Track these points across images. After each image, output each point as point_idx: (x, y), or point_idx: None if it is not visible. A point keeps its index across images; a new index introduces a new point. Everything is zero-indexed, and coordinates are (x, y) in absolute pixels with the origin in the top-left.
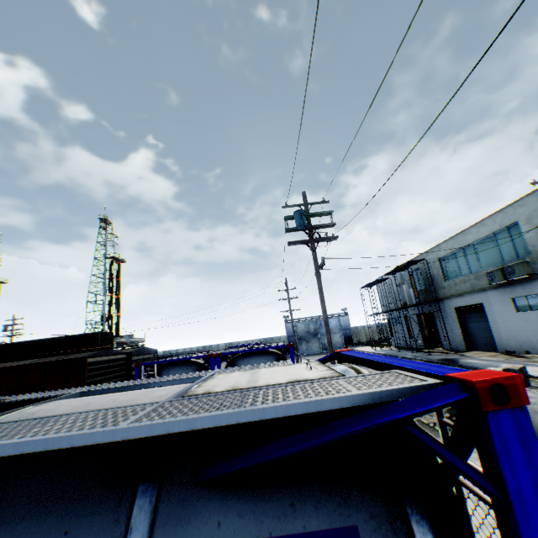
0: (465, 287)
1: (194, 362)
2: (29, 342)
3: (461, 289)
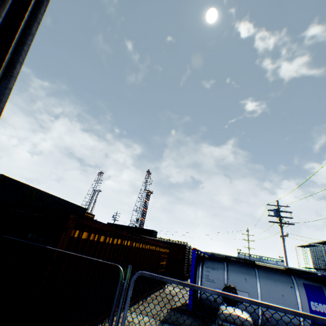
0: None
1: None
2: (126, 226)
3: None
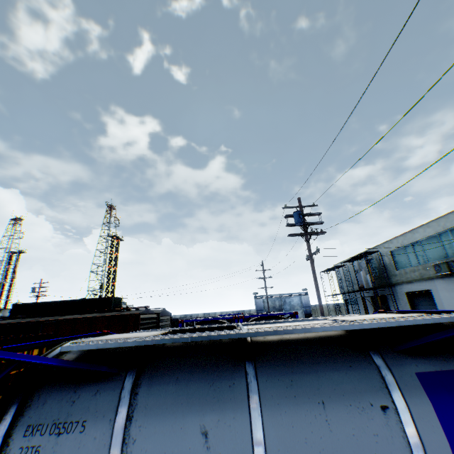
0: (414, 275)
1: (222, 322)
2: (56, 302)
3: (410, 277)
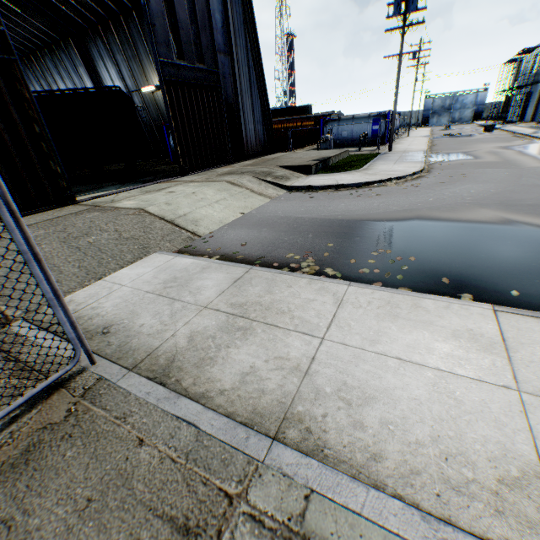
0: None
1: None
2: (276, 110)
3: None
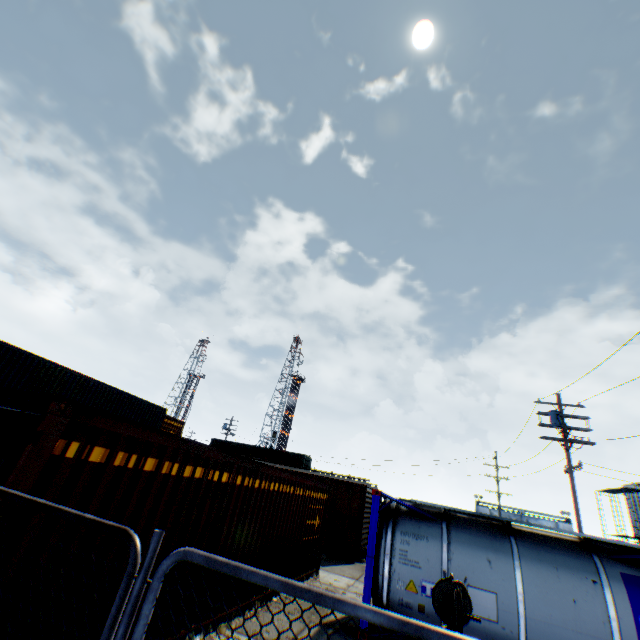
0: None
1: None
2: (250, 446)
3: None
